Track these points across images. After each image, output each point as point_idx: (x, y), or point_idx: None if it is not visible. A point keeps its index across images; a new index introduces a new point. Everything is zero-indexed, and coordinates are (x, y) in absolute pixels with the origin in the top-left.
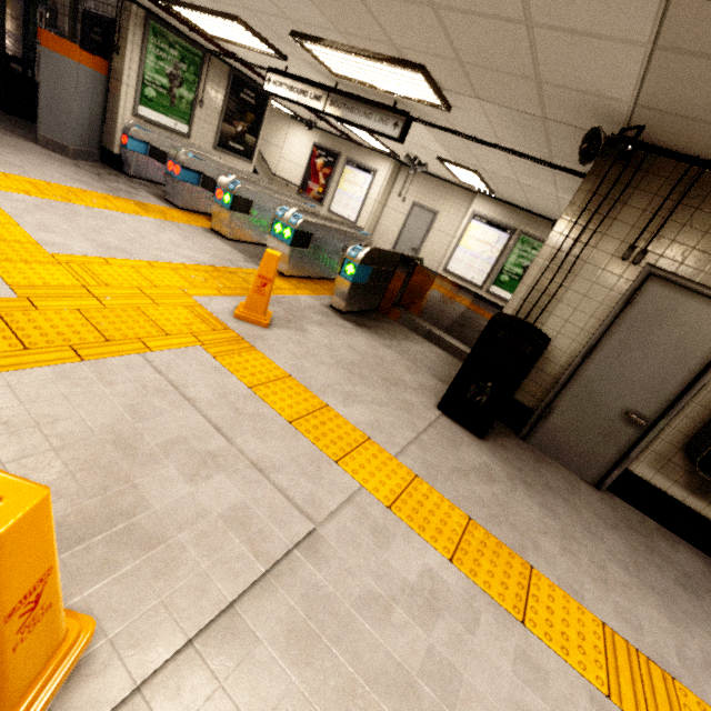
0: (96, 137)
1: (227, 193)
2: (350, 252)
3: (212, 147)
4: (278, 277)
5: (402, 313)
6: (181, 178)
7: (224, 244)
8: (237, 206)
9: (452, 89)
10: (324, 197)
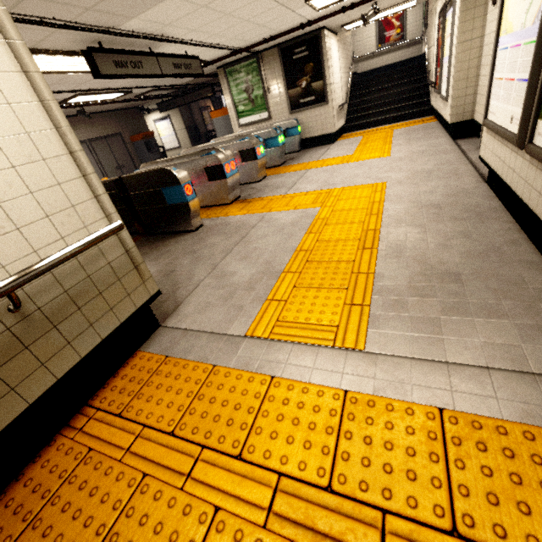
0: None
1: None
2: None
3: (289, 113)
4: None
5: (180, 237)
6: None
7: None
8: None
9: None
10: (439, 79)
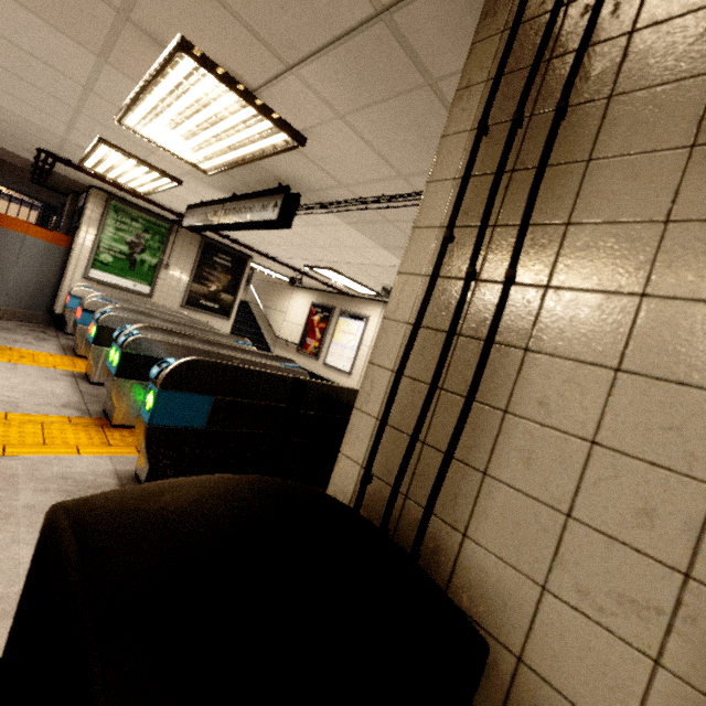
0: (45, 300)
1: (95, 325)
2: (153, 369)
3: (180, 305)
4: (93, 426)
5: None
6: (82, 321)
7: (68, 387)
8: (105, 338)
9: (256, 76)
10: (320, 350)
